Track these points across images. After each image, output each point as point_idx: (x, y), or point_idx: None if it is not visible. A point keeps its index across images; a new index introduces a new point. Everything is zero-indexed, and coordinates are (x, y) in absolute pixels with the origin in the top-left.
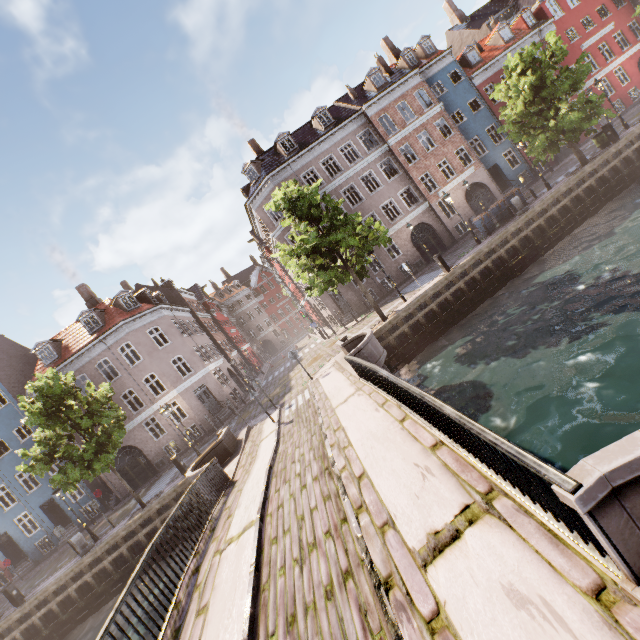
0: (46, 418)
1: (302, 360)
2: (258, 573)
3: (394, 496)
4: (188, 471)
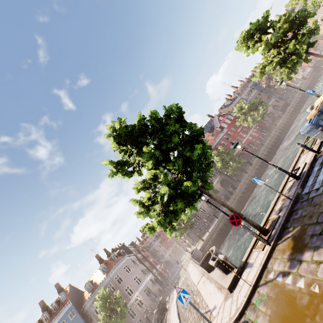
0: (104, 307)
1: (183, 265)
2: (177, 308)
3: (195, 281)
4: (154, 311)
